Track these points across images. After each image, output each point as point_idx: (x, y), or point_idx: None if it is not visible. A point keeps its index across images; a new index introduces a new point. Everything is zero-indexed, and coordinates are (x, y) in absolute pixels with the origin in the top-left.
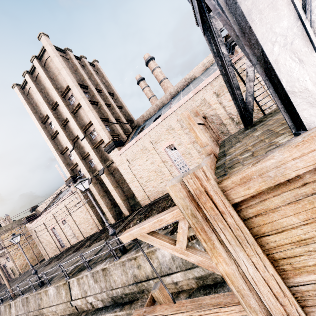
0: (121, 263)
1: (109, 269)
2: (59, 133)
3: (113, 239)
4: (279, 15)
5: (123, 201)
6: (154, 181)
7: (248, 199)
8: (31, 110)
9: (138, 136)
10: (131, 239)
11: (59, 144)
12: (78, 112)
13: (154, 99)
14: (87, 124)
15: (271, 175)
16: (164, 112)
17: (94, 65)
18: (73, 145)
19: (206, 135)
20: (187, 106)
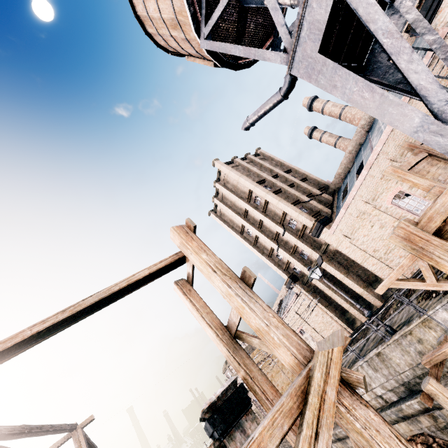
0: (396, 343)
1: (385, 353)
2: (258, 237)
3: (373, 318)
4: (411, 118)
5: (365, 289)
6: (398, 249)
7: (442, 227)
8: (229, 227)
9: (345, 203)
10: (385, 289)
11: (263, 248)
12: (268, 209)
13: (341, 142)
14: (281, 217)
15: (442, 211)
16: (366, 157)
17: (258, 154)
18: (277, 243)
19: (435, 169)
20: (395, 137)
